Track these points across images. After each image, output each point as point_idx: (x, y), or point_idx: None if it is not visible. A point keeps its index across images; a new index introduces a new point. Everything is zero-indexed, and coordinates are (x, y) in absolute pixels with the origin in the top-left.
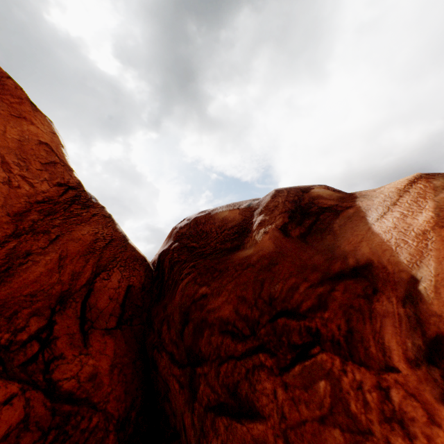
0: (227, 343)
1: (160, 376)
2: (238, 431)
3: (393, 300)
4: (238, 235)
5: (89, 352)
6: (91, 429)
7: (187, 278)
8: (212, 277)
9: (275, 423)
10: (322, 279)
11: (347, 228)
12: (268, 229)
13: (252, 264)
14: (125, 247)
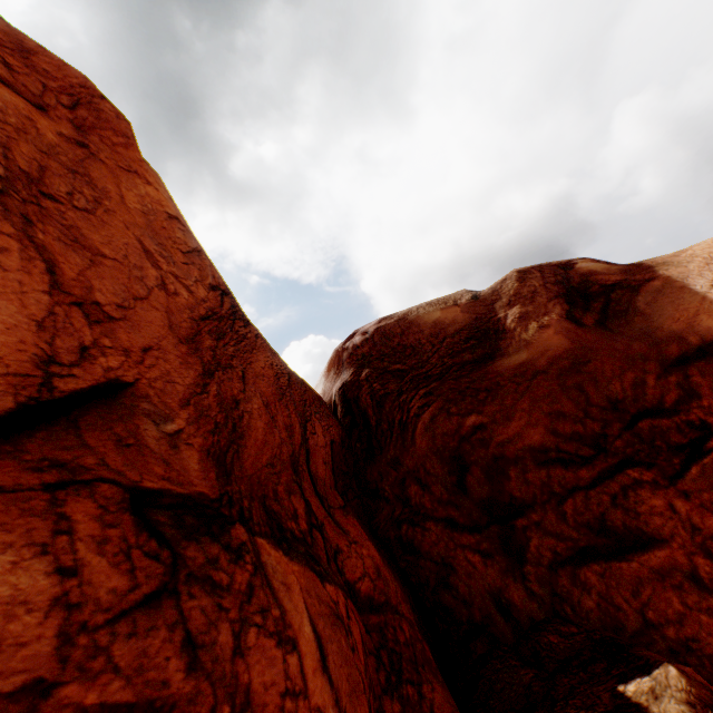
0: (557, 474)
1: (427, 558)
2: (624, 571)
3: None
4: (478, 341)
5: (355, 540)
6: (409, 640)
7: (428, 412)
8: (478, 400)
9: (683, 541)
10: (663, 368)
11: (664, 304)
12: (546, 321)
13: (542, 371)
14: (303, 384)
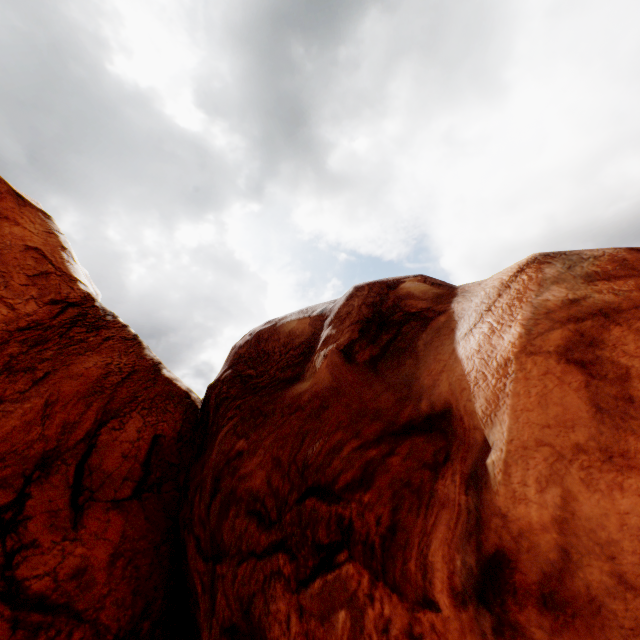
0: (251, 530)
1: (189, 569)
2: None
3: (456, 479)
4: (304, 358)
5: (79, 537)
6: None
7: (228, 425)
8: (254, 424)
9: None
10: (381, 435)
11: (432, 348)
12: (327, 350)
13: (302, 406)
14: (153, 380)
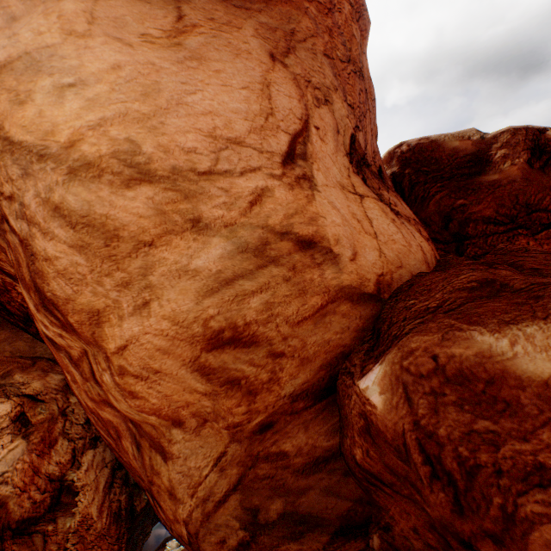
0: (489, 228)
1: None
2: None
3: None
4: (474, 164)
5: None
6: None
7: (439, 195)
8: (466, 194)
9: None
10: None
11: None
12: (516, 162)
13: (502, 186)
14: None
